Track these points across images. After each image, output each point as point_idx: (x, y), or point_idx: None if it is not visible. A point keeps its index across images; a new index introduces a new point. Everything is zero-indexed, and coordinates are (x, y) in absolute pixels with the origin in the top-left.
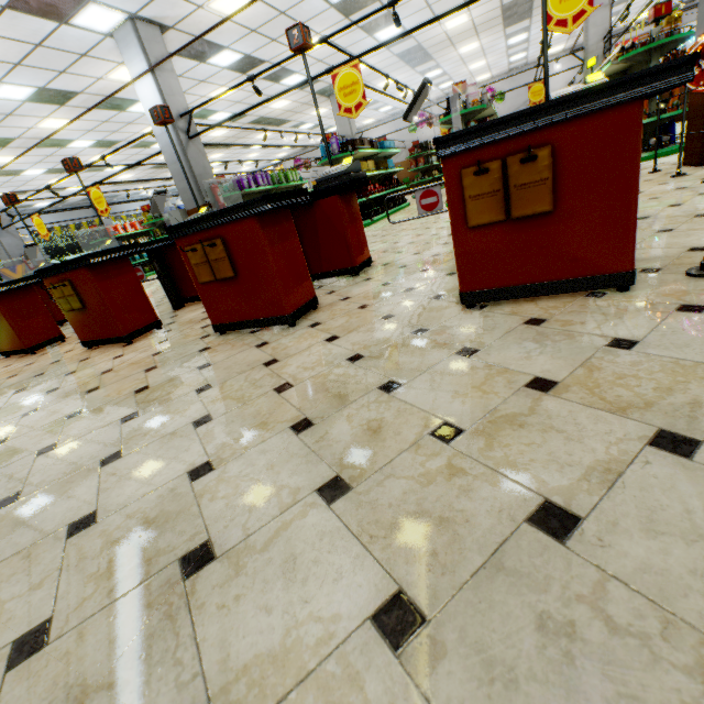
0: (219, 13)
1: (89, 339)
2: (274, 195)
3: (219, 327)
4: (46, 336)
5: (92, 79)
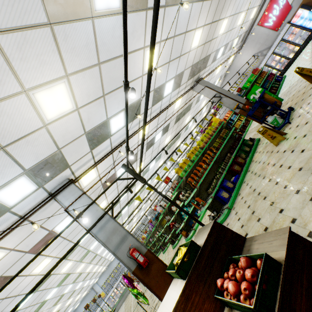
0: None
1: None
2: None
3: None
4: None
5: None
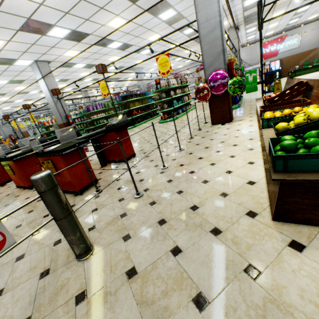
0: (69, 56)
1: None
2: (17, 155)
3: (17, 186)
4: None
5: (29, 76)
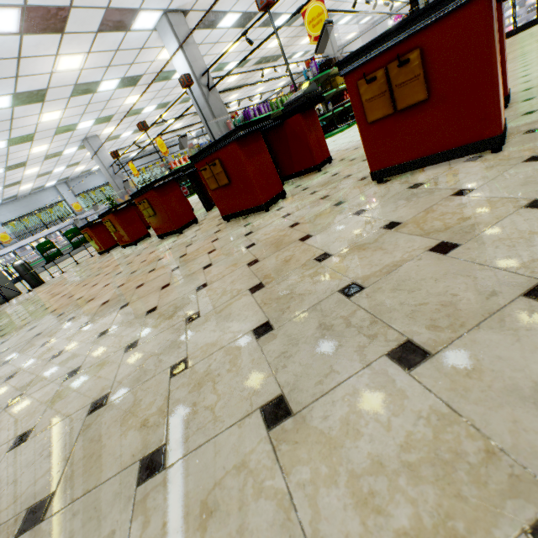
0: None
1: (160, 233)
2: (244, 124)
3: (225, 217)
4: (141, 234)
5: (149, 63)
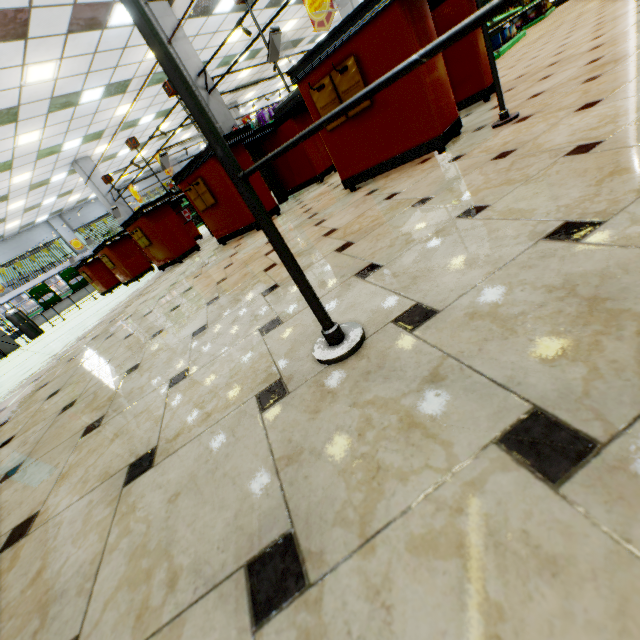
0: None
1: (160, 264)
2: None
3: (220, 240)
4: (143, 268)
5: (137, 65)
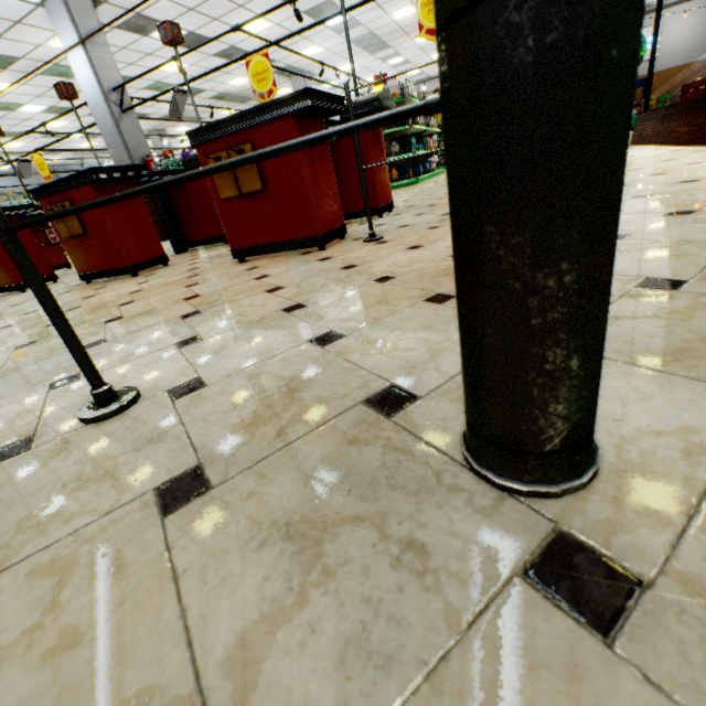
0: None
1: None
2: (103, 168)
3: (83, 276)
4: None
5: (32, 46)
